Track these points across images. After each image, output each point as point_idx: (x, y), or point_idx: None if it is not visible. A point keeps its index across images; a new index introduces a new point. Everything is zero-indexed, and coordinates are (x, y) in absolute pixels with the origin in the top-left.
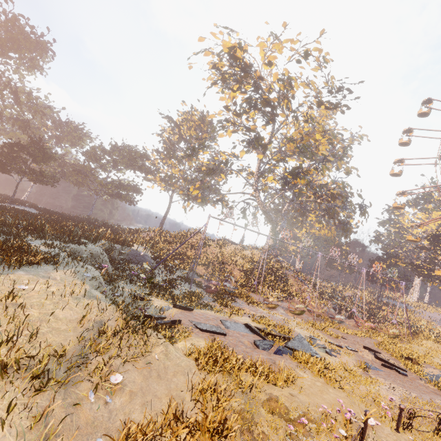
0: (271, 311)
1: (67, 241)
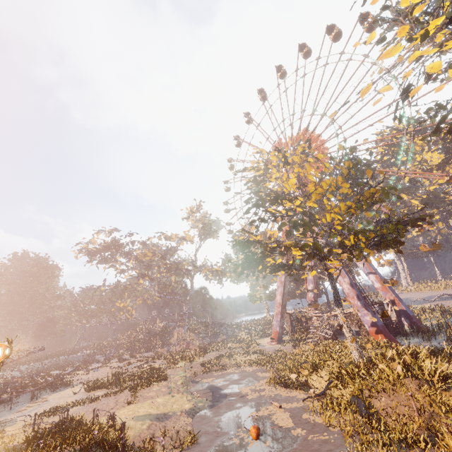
0: (111, 361)
1: (27, 363)
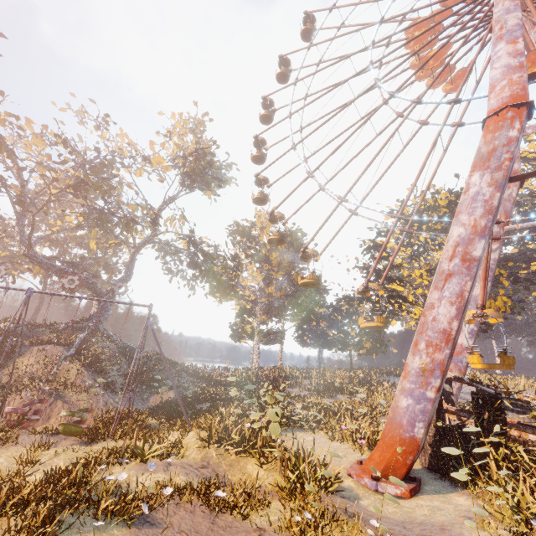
0: None
1: None
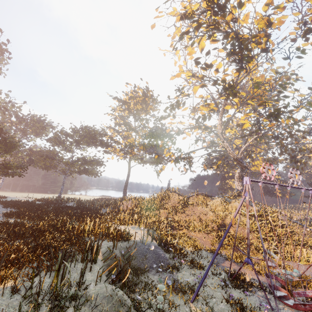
0: None
1: None
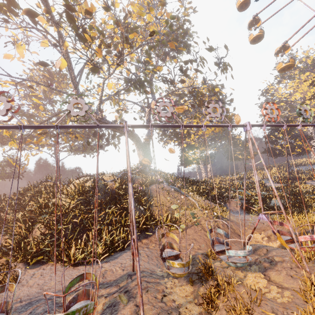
0: None
1: None
